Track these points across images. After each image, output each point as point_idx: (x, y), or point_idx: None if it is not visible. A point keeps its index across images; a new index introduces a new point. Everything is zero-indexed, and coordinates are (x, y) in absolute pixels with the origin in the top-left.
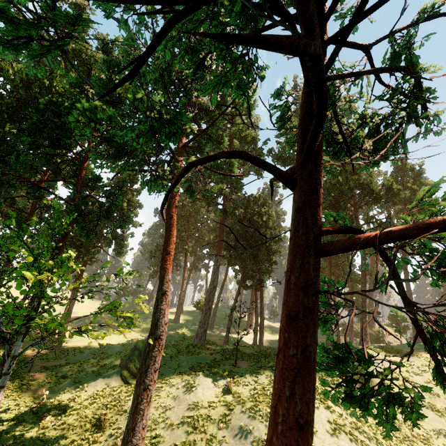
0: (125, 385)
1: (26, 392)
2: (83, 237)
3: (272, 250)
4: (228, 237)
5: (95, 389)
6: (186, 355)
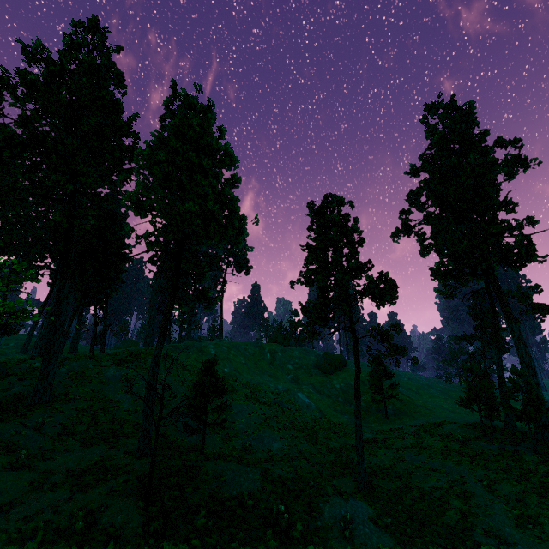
0: None
1: None
2: None
3: (120, 269)
4: None
5: None
6: (33, 359)
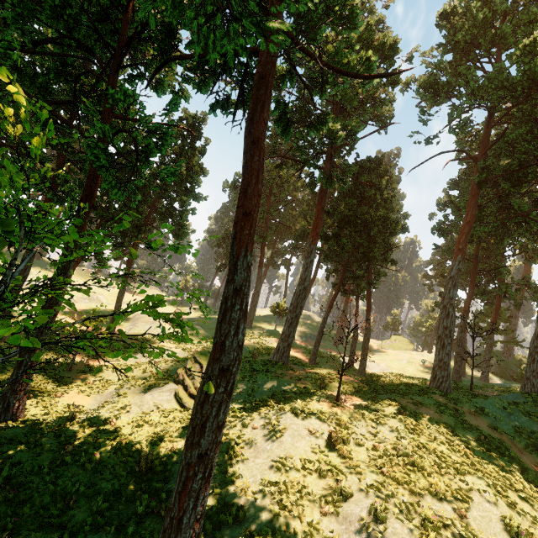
0: (180, 408)
1: (61, 397)
2: (115, 195)
3: (389, 244)
4: (325, 222)
5: (140, 409)
6: (263, 376)
